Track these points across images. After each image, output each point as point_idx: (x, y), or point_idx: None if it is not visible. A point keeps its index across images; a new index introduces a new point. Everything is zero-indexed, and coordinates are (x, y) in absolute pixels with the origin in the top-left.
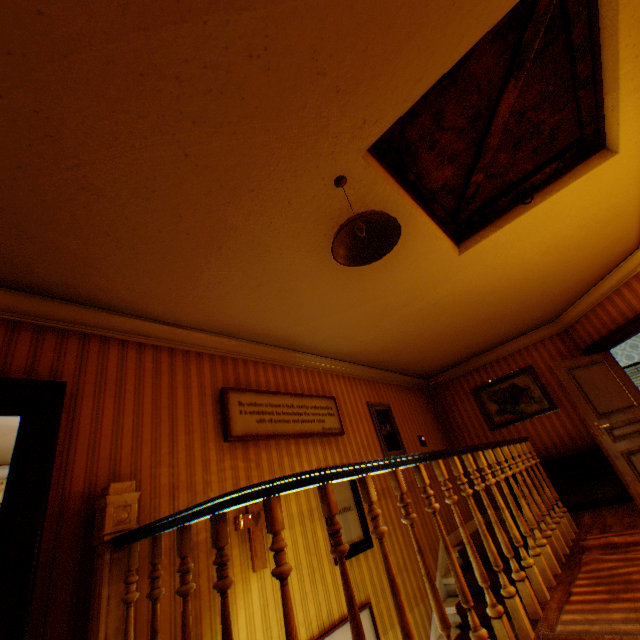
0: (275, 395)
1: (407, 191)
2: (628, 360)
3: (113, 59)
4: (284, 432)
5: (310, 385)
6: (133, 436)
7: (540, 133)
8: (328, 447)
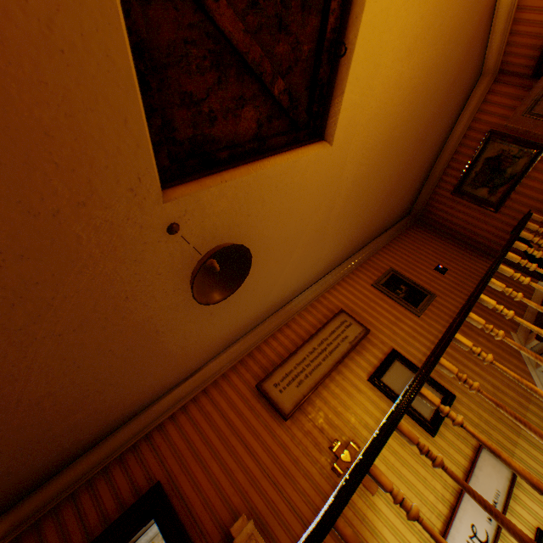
0: (296, 354)
1: (232, 167)
2: None
3: None
4: (322, 375)
5: (317, 317)
6: (225, 474)
7: None
8: (365, 352)
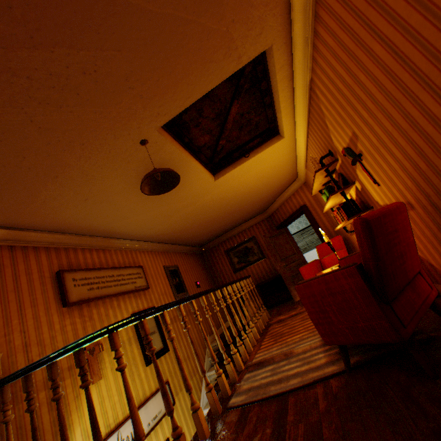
0: (100, 270)
1: (185, 147)
2: (298, 229)
3: None
4: (109, 294)
5: (125, 260)
6: None
7: (251, 124)
8: (139, 298)
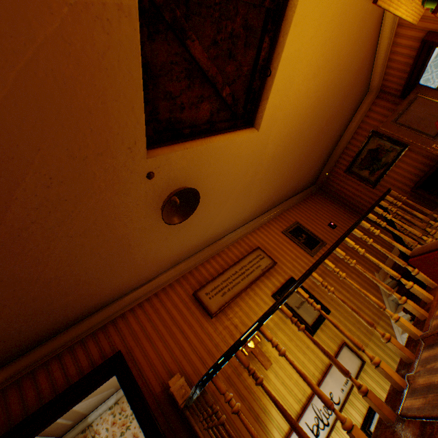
0: (223, 274)
1: (192, 139)
2: None
3: (3, 243)
4: (240, 290)
5: (240, 251)
6: (166, 349)
7: (238, 36)
8: (271, 277)
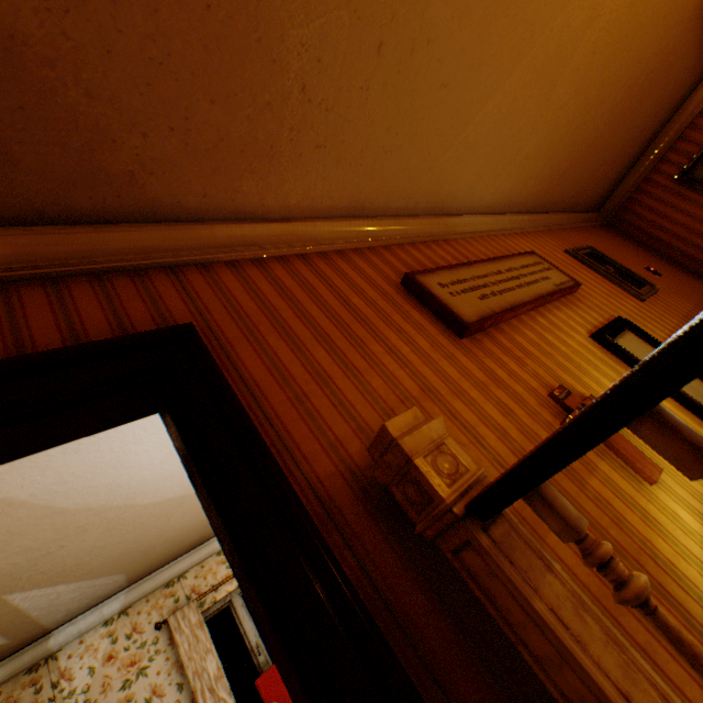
0: (470, 267)
1: None
2: None
3: None
4: (520, 302)
5: (492, 252)
6: (342, 371)
7: None
8: (575, 308)
